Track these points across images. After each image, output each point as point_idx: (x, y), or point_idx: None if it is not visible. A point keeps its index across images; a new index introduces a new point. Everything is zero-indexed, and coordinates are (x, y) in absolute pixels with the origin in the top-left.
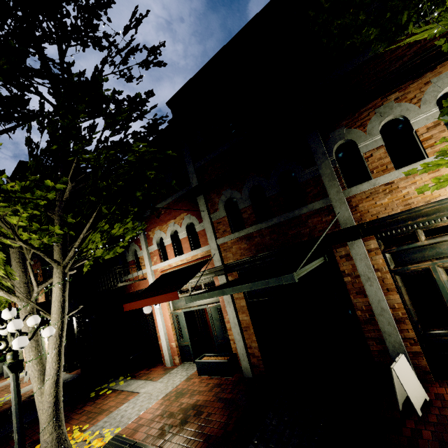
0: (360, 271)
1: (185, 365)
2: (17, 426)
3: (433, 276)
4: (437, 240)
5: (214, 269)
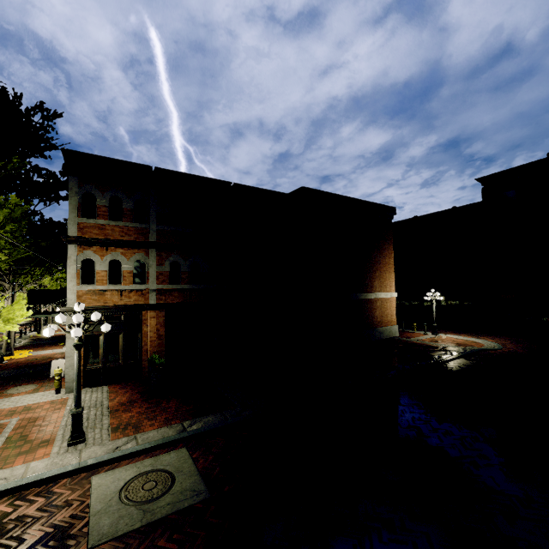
0: None
1: None
2: None
3: None
4: None
5: None
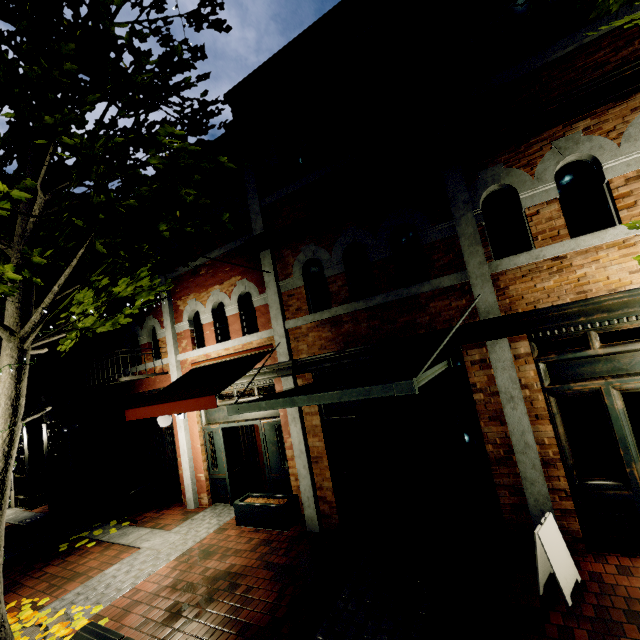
0: (500, 387)
1: (218, 508)
2: None
3: (605, 402)
4: (617, 349)
5: (277, 365)
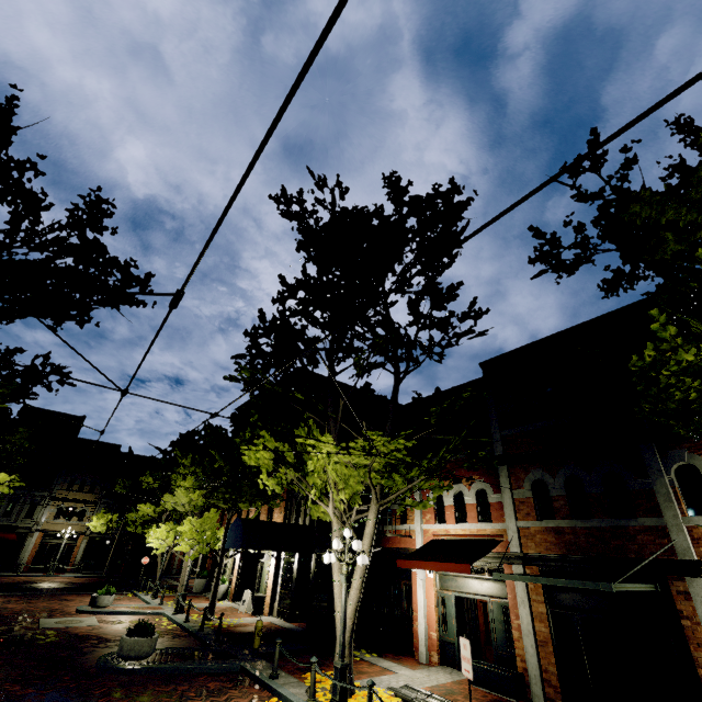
0: (700, 617)
1: (447, 669)
2: (343, 630)
3: None
4: None
5: (510, 554)
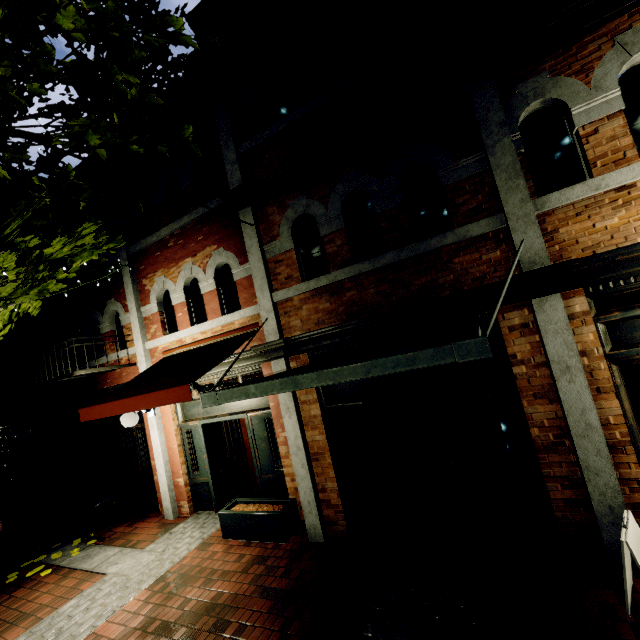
0: (551, 355)
1: (200, 517)
2: None
3: None
4: None
5: (265, 346)
